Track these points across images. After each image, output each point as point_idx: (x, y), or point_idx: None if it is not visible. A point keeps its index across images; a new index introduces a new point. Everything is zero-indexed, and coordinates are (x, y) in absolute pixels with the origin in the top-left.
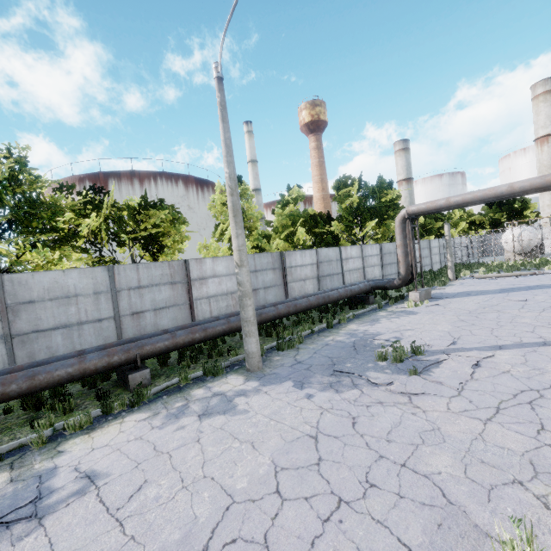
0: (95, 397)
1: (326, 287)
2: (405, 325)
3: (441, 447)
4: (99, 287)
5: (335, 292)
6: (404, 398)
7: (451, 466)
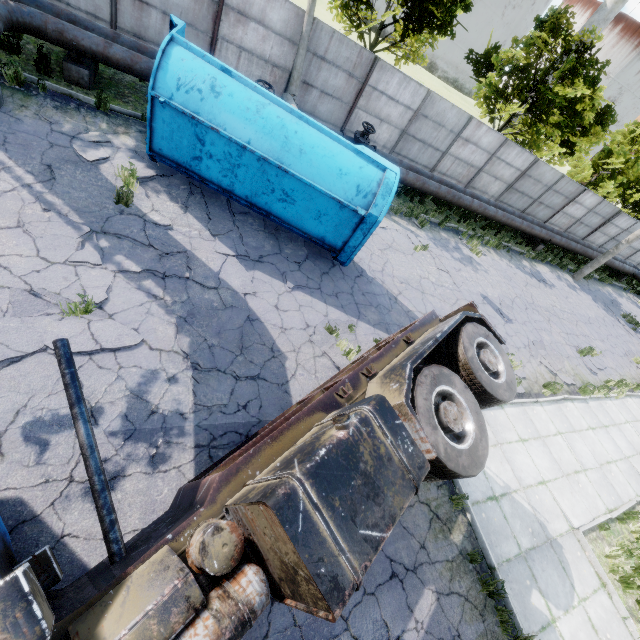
0: (527, 244)
1: (605, 247)
2: (634, 311)
3: (633, 346)
4: (549, 183)
5: (618, 263)
6: (627, 332)
7: (634, 349)
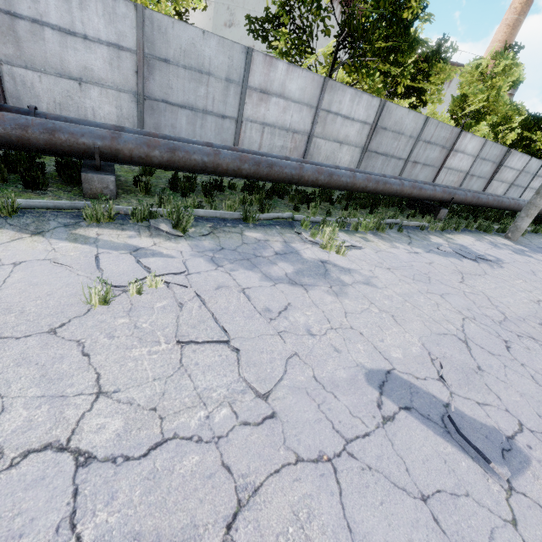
0: (422, 214)
1: (507, 196)
2: None
3: None
4: (413, 133)
5: None
6: None
7: None
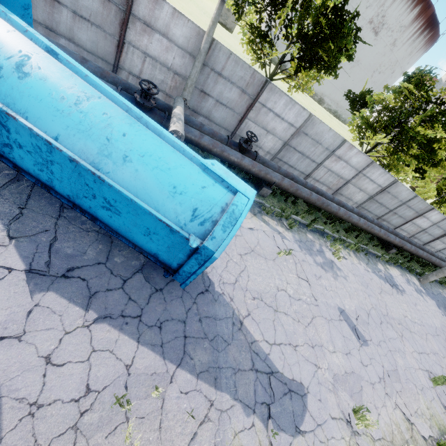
0: (381, 247)
1: (442, 251)
2: None
3: None
4: (403, 199)
5: None
6: None
7: None
